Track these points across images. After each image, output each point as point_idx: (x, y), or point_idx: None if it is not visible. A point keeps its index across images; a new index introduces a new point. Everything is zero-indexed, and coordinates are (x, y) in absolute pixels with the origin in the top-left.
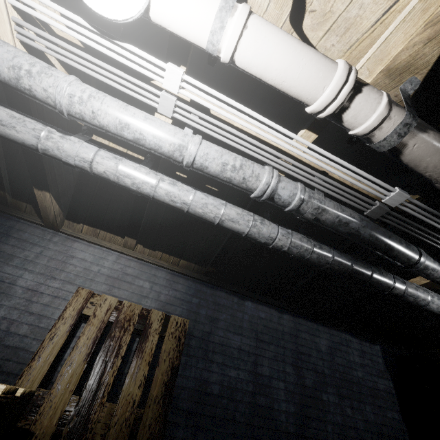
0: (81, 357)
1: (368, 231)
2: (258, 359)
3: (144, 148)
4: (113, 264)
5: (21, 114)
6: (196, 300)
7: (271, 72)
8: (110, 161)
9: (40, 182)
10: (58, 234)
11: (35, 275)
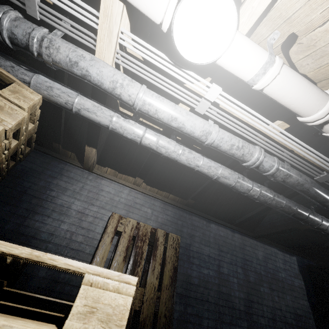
0: (121, 258)
1: (314, 189)
2: (220, 263)
3: (181, 132)
4: (127, 196)
5: (99, 104)
6: (180, 222)
7: (286, 99)
8: (153, 137)
9: (92, 142)
10: (91, 173)
11: (81, 202)
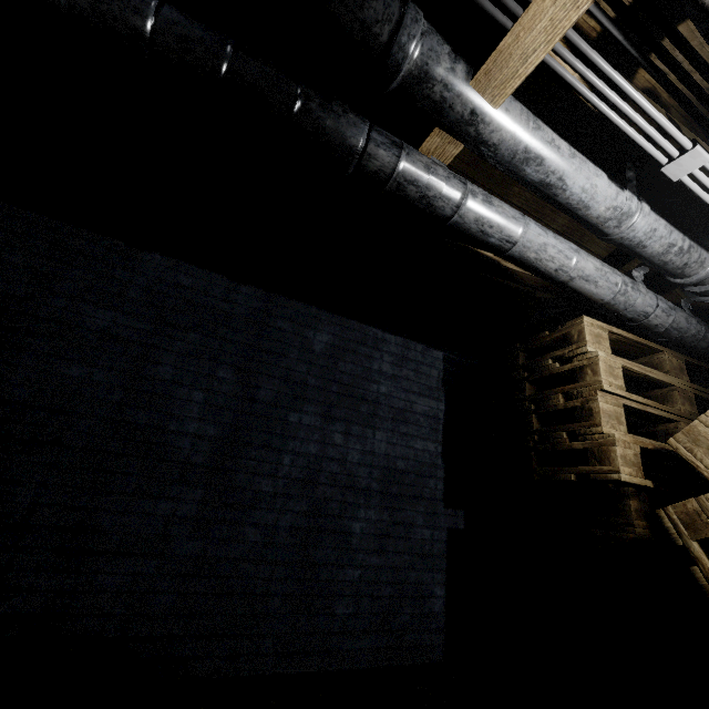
0: None
1: None
2: (151, 352)
3: None
4: None
5: None
6: None
7: None
8: None
9: None
10: None
11: None
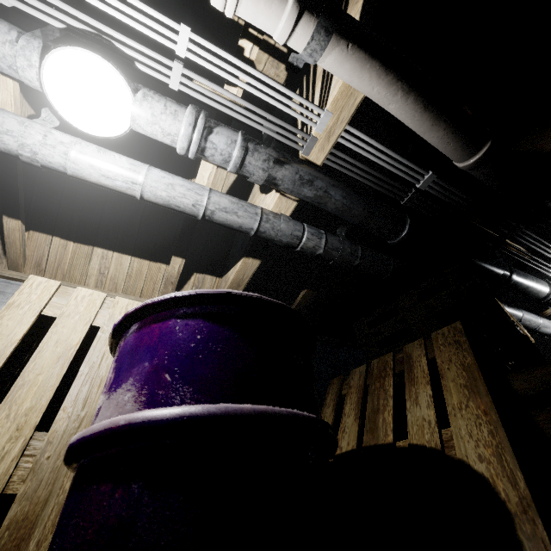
0: None
1: None
2: None
3: None
4: None
5: (545, 318)
6: None
7: None
8: None
9: None
10: None
11: None
